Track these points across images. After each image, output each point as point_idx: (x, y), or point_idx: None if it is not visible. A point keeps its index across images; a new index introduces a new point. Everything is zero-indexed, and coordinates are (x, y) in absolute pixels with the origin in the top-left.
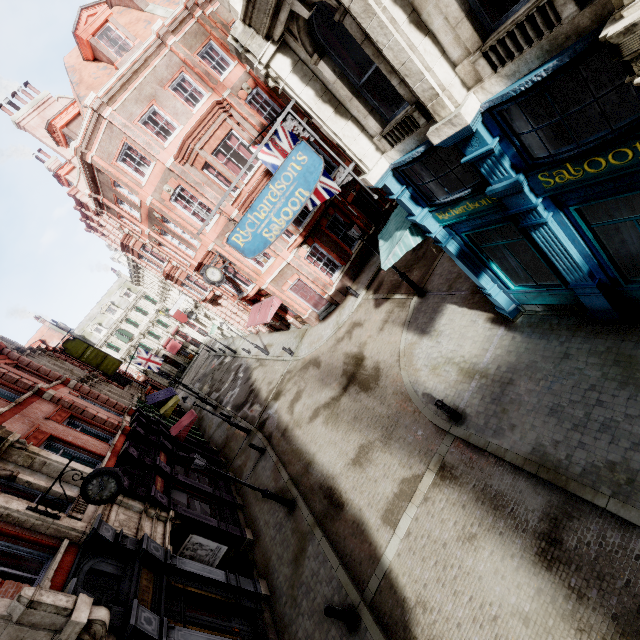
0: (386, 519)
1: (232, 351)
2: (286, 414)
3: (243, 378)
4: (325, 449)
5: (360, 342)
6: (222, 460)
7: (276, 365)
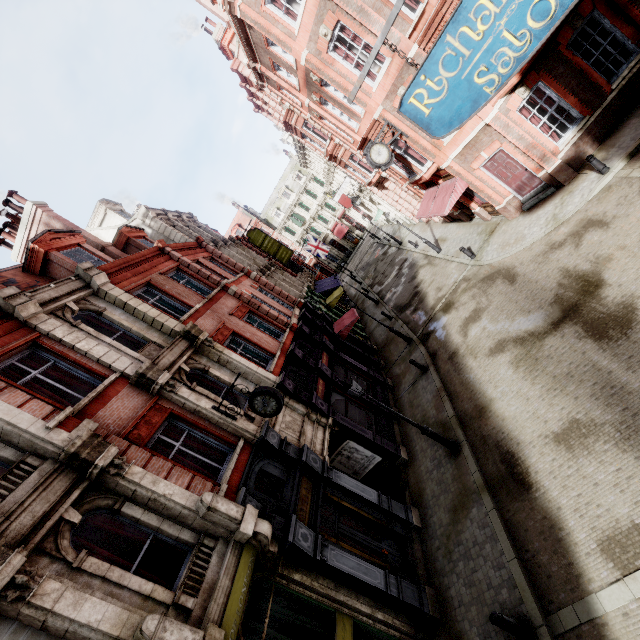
0: (608, 550)
1: (397, 242)
2: (457, 334)
3: (407, 276)
4: (509, 400)
5: (597, 255)
6: (381, 362)
7: (448, 267)
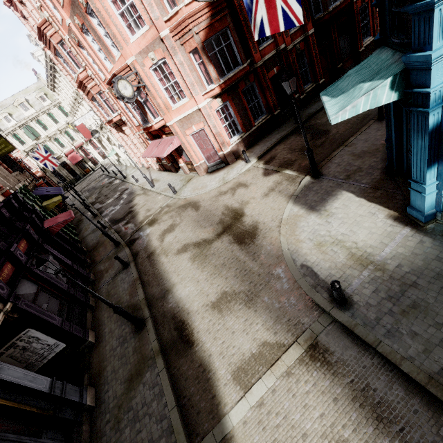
0: (237, 377)
1: (123, 176)
2: (156, 240)
3: (126, 199)
4: (186, 283)
5: (242, 200)
6: (87, 260)
7: (158, 197)
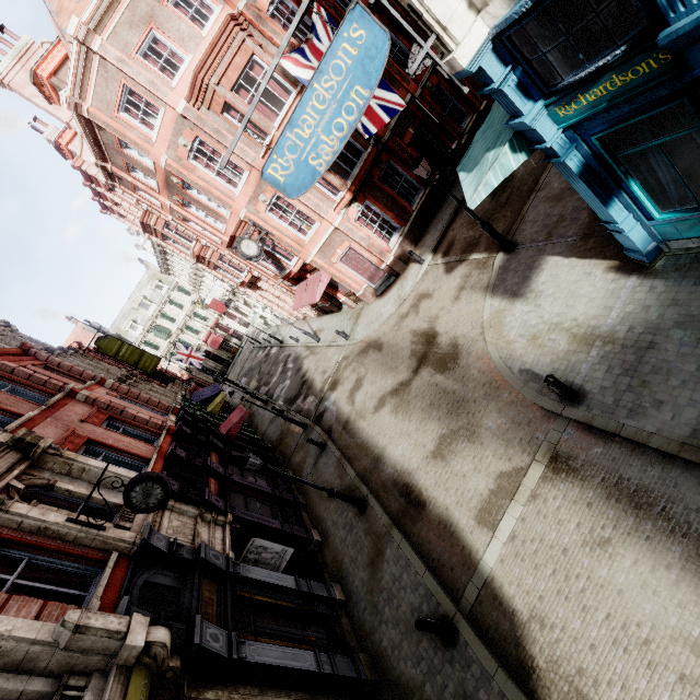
0: (481, 520)
1: (278, 341)
2: (346, 405)
3: (293, 369)
4: (396, 441)
5: (430, 316)
6: (279, 457)
7: (329, 352)
